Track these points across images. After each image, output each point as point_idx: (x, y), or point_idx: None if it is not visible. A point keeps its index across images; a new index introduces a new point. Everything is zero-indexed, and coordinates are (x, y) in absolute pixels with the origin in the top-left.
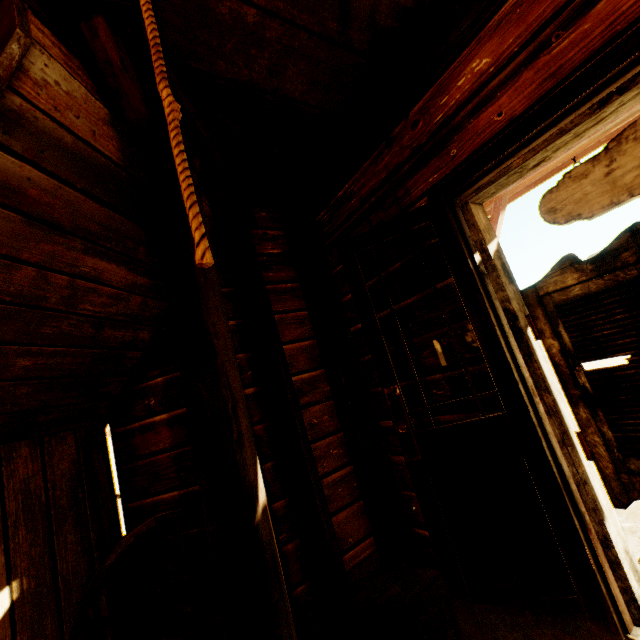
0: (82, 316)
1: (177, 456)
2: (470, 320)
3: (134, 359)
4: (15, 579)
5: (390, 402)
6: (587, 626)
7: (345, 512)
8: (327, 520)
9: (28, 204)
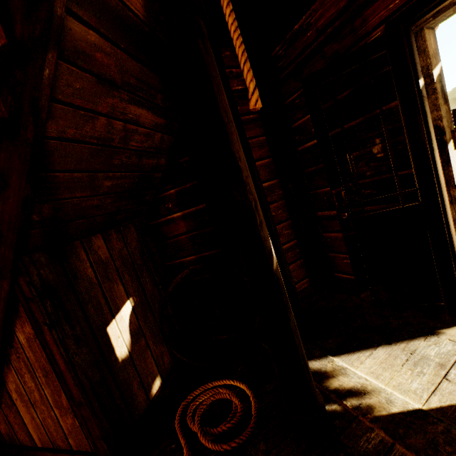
0: (131, 150)
1: (191, 237)
2: (407, 137)
3: (158, 178)
4: (130, 297)
5: (336, 199)
6: (445, 317)
7: (292, 266)
8: (288, 269)
9: (97, 67)
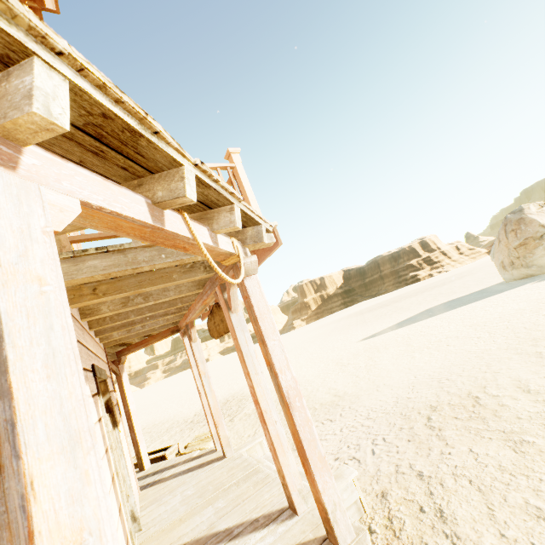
0: None
1: None
2: None
3: None
4: None
5: None
6: None
7: None
8: None
9: None
